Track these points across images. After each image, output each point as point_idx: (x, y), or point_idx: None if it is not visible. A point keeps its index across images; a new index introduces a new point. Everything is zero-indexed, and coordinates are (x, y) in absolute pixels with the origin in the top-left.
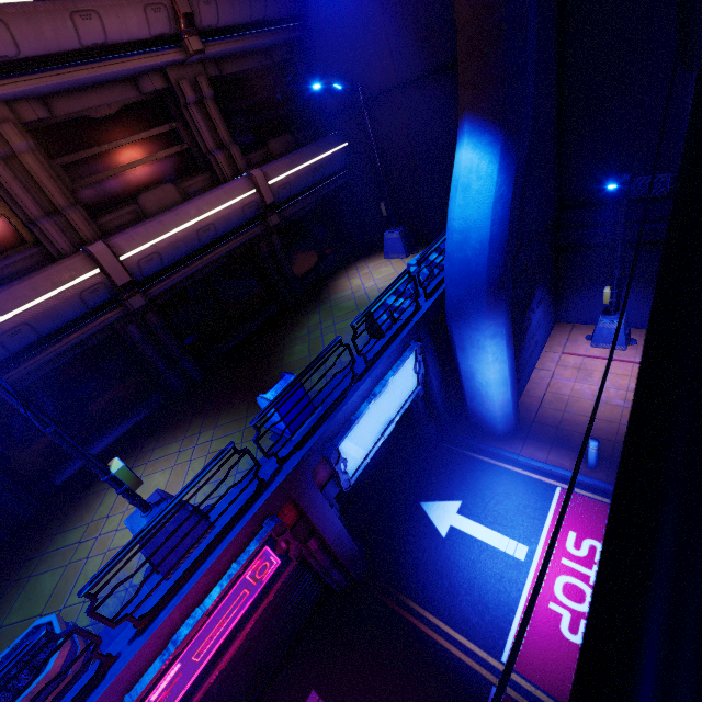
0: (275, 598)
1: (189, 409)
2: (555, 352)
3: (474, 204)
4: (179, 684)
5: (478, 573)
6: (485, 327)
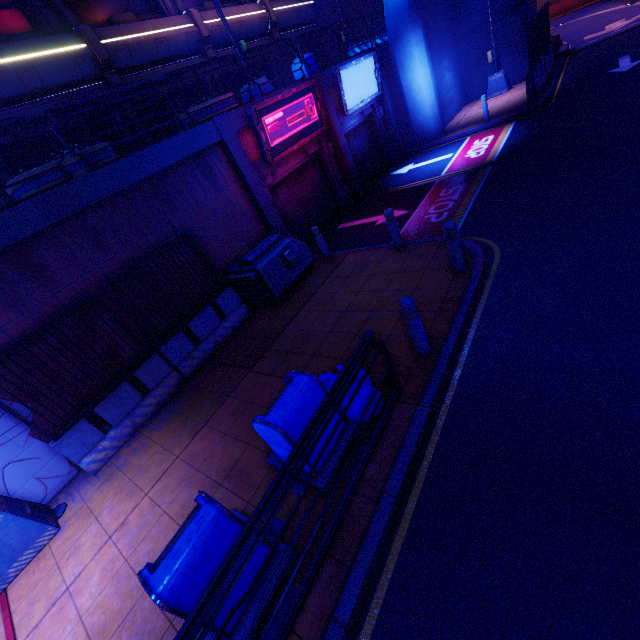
0: (314, 185)
1: None
2: (466, 110)
3: None
4: (282, 129)
5: (426, 169)
6: (411, 37)
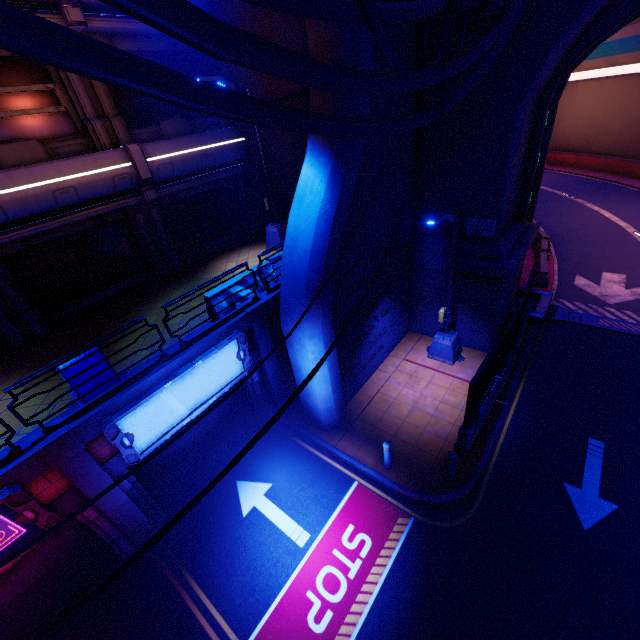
0: (46, 563)
1: (17, 362)
2: (399, 357)
3: (304, 215)
4: None
5: (260, 555)
6: (304, 327)
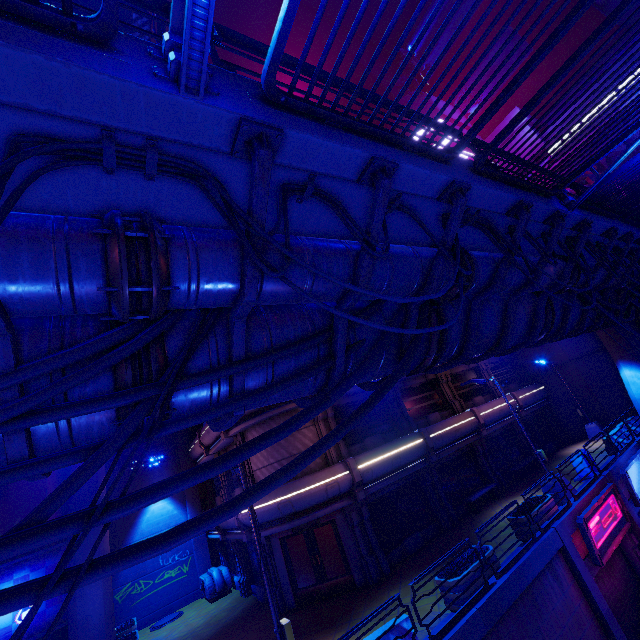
0: (623, 576)
1: (512, 491)
2: None
3: None
4: (601, 530)
5: None
6: None
